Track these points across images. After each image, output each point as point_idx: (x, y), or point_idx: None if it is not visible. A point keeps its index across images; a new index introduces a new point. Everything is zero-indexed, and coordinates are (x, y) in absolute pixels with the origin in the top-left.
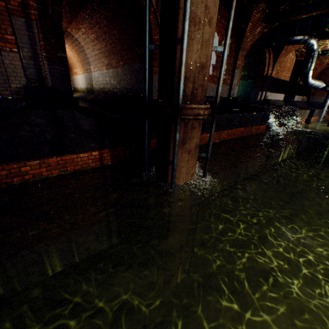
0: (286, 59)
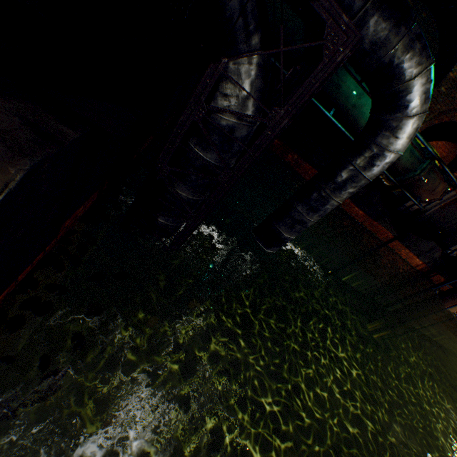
0: None
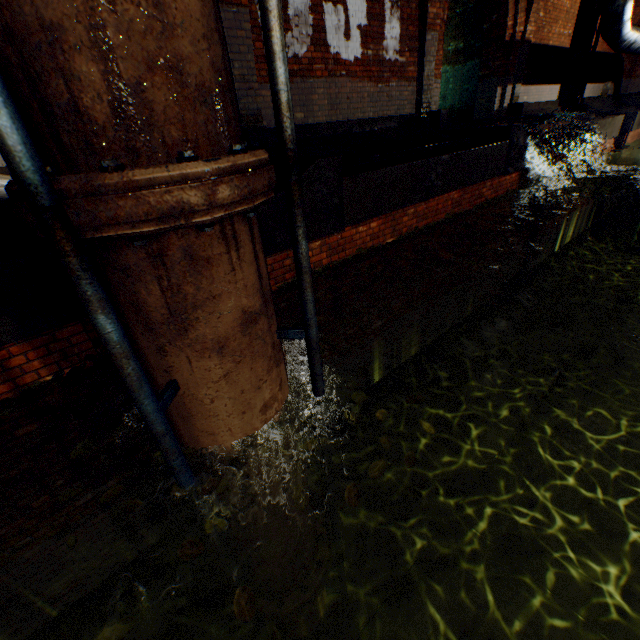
0: None
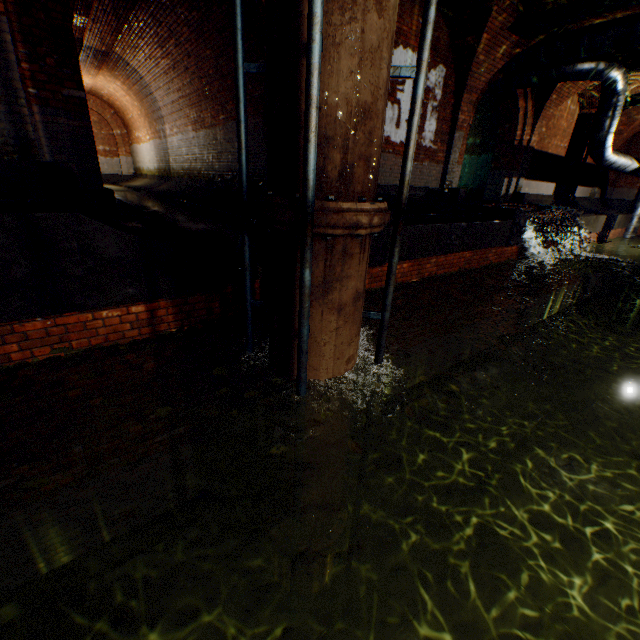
0: (560, 113)
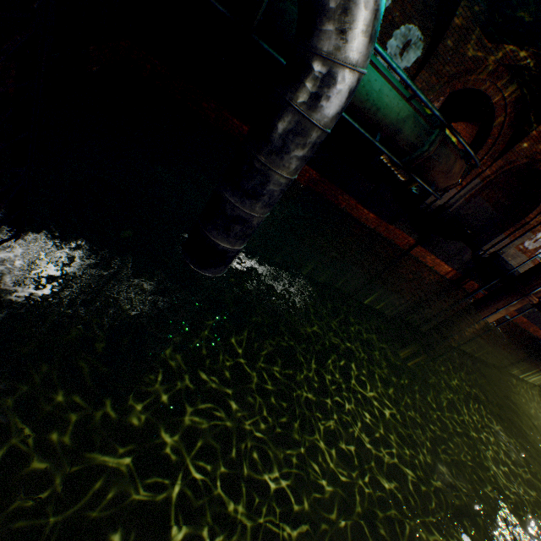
0: None
